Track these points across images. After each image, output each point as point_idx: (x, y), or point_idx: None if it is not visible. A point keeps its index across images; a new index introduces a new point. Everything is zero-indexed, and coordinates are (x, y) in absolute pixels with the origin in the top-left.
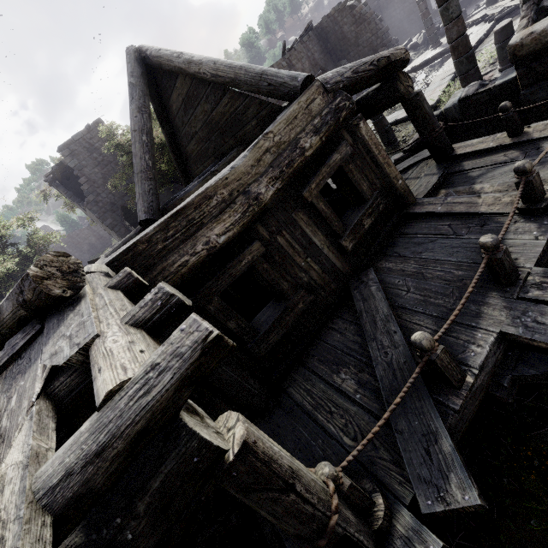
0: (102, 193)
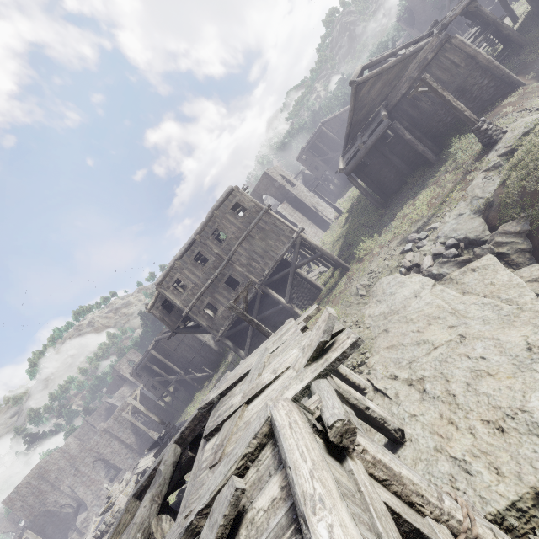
0: (421, 18)
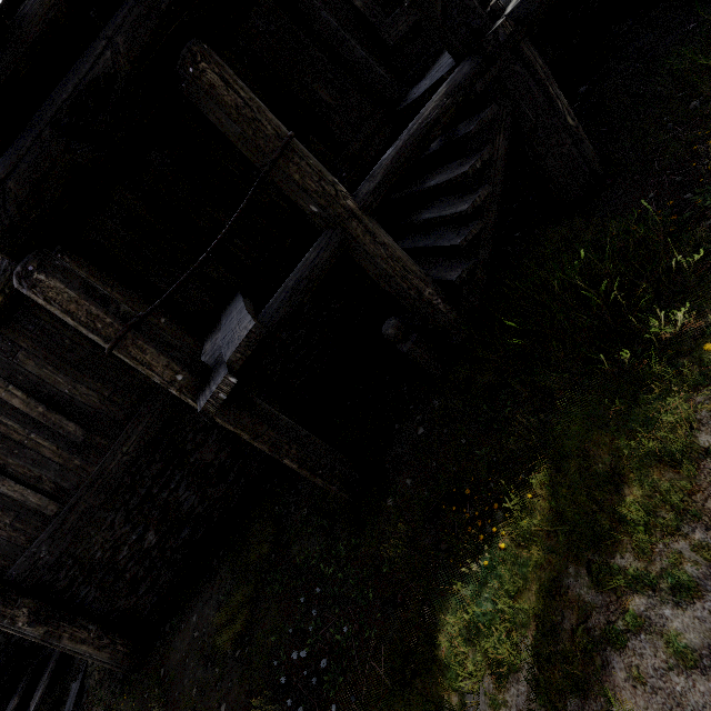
0: None
